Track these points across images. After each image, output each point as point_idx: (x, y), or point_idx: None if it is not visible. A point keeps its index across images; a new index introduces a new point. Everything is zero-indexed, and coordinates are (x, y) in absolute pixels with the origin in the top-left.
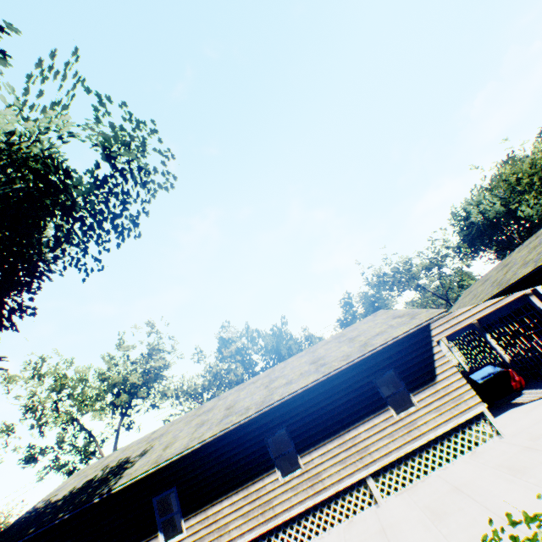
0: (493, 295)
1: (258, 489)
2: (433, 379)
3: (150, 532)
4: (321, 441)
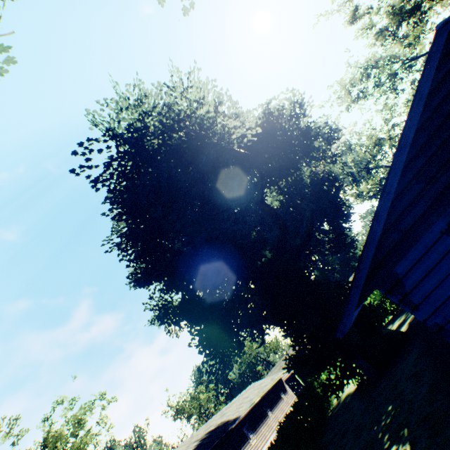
0: None
1: (267, 422)
2: (287, 390)
3: (247, 440)
4: (274, 407)
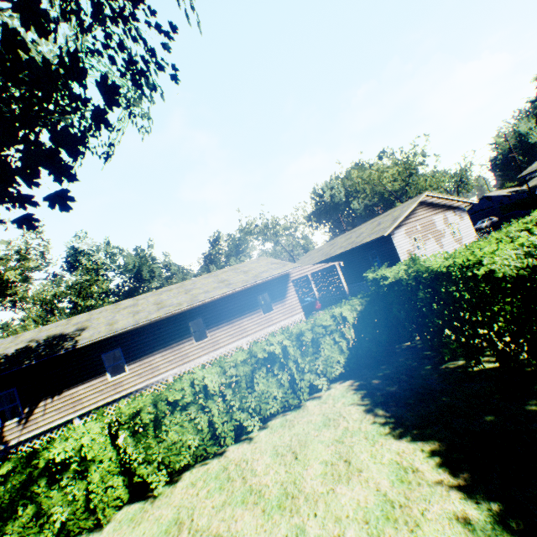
0: (321, 261)
1: (181, 348)
2: (285, 299)
3: (100, 373)
4: (222, 325)
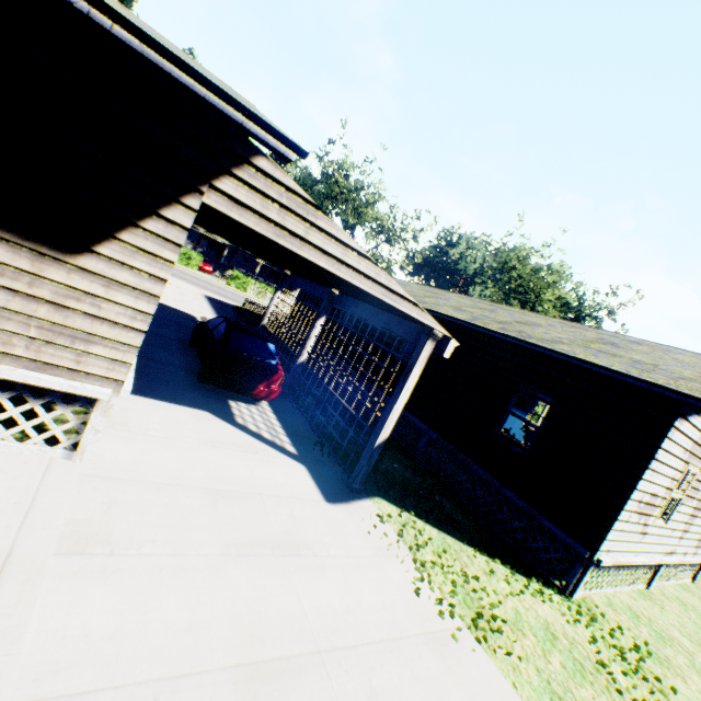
0: None
1: None
2: (66, 249)
3: None
4: None
